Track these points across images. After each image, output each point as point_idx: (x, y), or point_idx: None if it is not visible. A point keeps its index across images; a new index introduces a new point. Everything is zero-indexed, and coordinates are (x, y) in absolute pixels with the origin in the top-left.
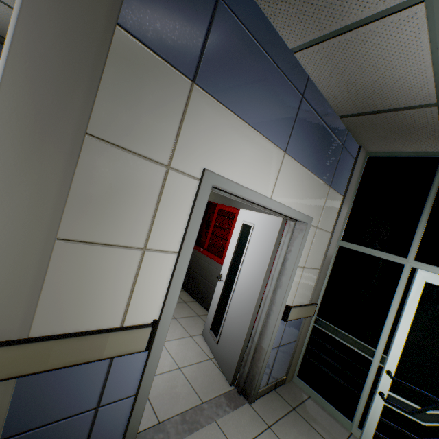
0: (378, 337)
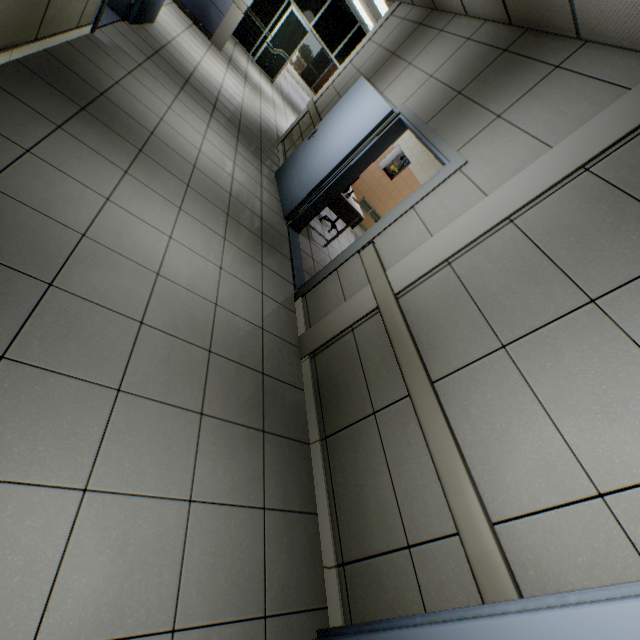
0: (269, 25)
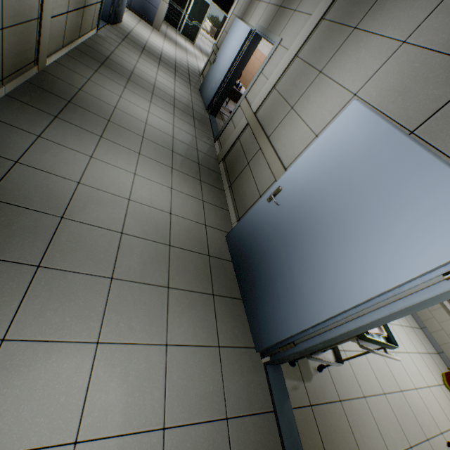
0: (185, 8)
